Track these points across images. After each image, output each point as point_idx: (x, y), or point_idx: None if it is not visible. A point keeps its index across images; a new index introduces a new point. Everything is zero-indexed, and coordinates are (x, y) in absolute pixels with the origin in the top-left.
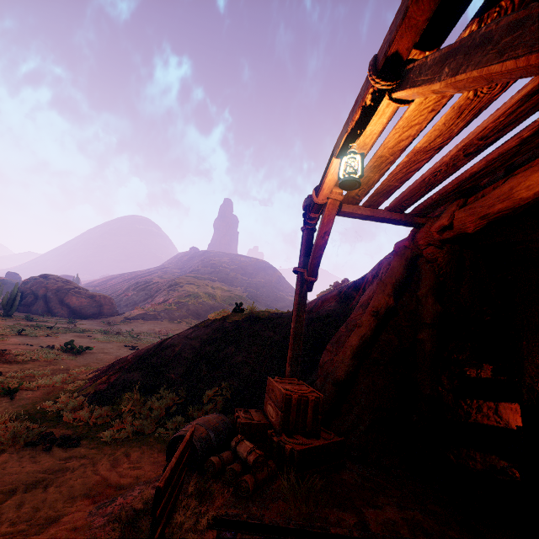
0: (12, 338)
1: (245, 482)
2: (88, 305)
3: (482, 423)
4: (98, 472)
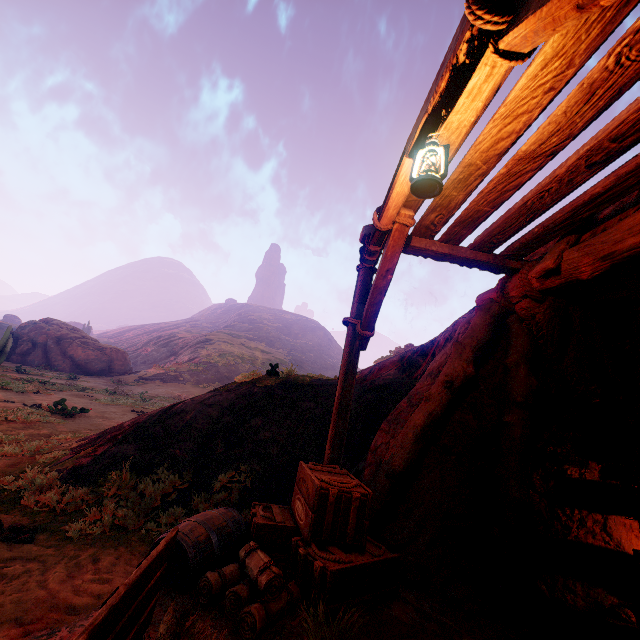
0: None
1: (251, 616)
2: (96, 359)
3: (586, 542)
4: (46, 585)
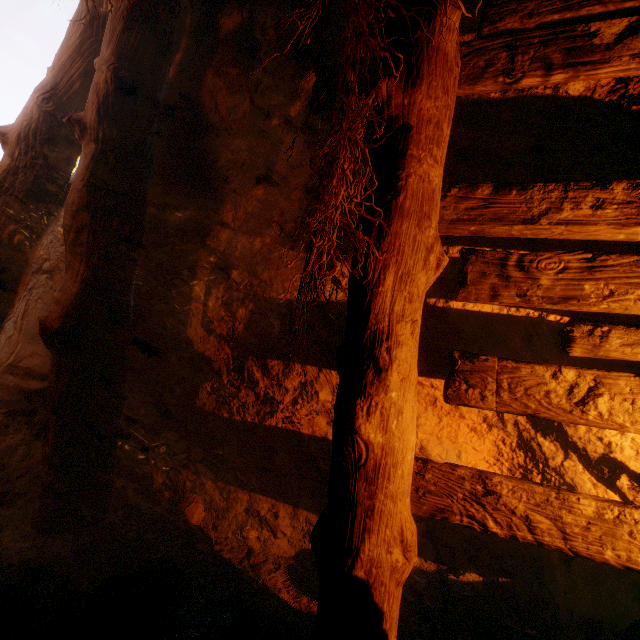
0: None
1: None
2: None
3: (312, 432)
4: None
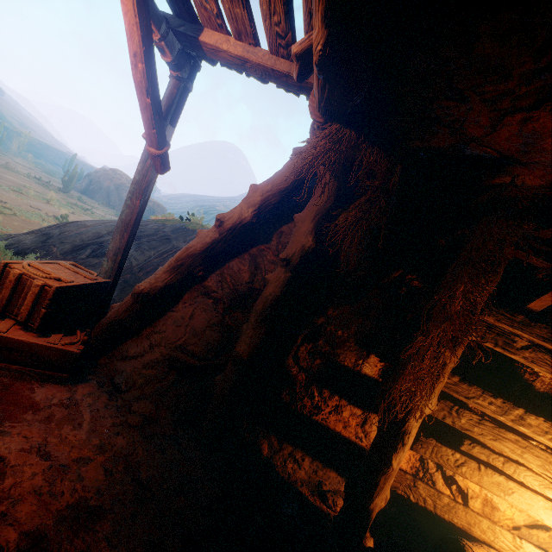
0: (35, 201)
1: None
2: None
3: (334, 428)
4: None
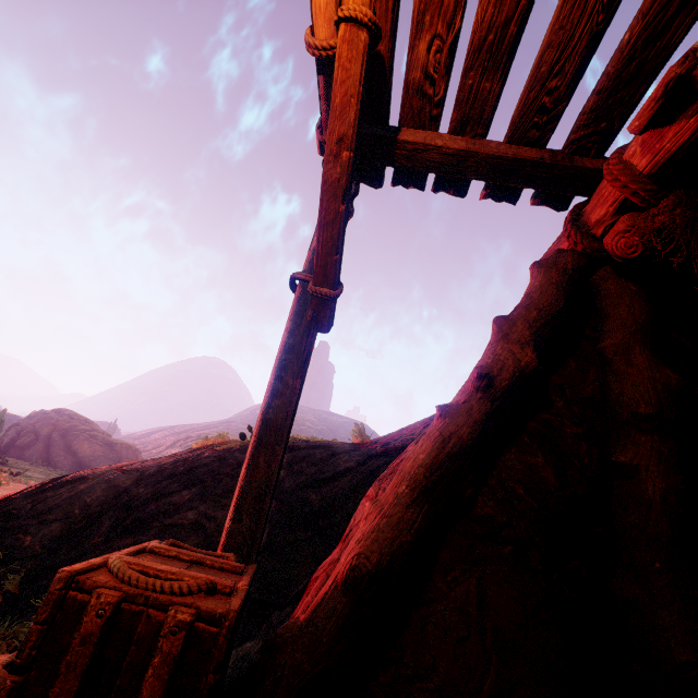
0: None
1: None
2: (103, 455)
3: None
4: None
